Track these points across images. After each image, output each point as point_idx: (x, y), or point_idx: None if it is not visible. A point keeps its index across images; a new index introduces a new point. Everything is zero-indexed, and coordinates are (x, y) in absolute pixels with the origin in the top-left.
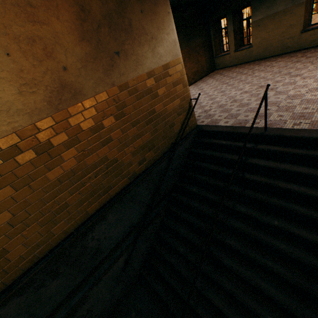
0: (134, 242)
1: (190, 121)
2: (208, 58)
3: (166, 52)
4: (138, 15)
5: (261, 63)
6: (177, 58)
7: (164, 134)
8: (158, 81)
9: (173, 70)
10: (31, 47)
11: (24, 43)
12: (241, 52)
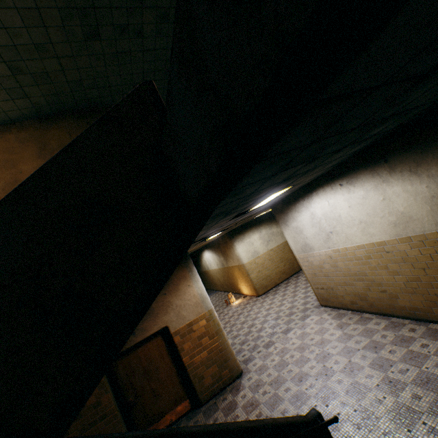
0: None
1: None
2: None
3: None
4: None
5: None
6: None
7: None
8: None
9: None
10: (5, 164)
11: (2, 162)
12: None
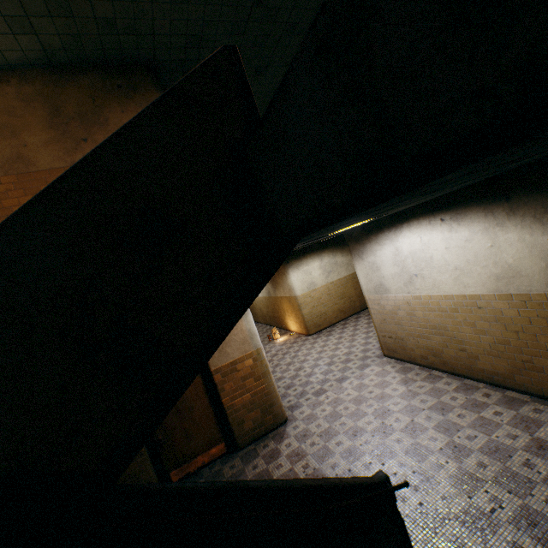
0: None
1: None
2: None
3: None
4: (119, 115)
5: None
6: None
7: None
8: None
9: None
10: (3, 130)
11: None
12: None
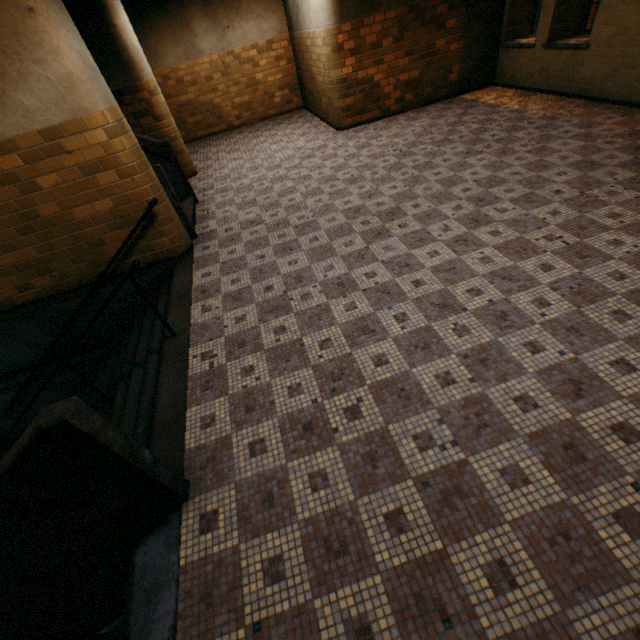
0: (28, 385)
1: (155, 244)
2: (479, 45)
3: (46, 104)
4: None
5: (565, 117)
6: (87, 117)
7: (77, 256)
8: (33, 162)
9: (77, 142)
10: None
11: None
12: (559, 56)
